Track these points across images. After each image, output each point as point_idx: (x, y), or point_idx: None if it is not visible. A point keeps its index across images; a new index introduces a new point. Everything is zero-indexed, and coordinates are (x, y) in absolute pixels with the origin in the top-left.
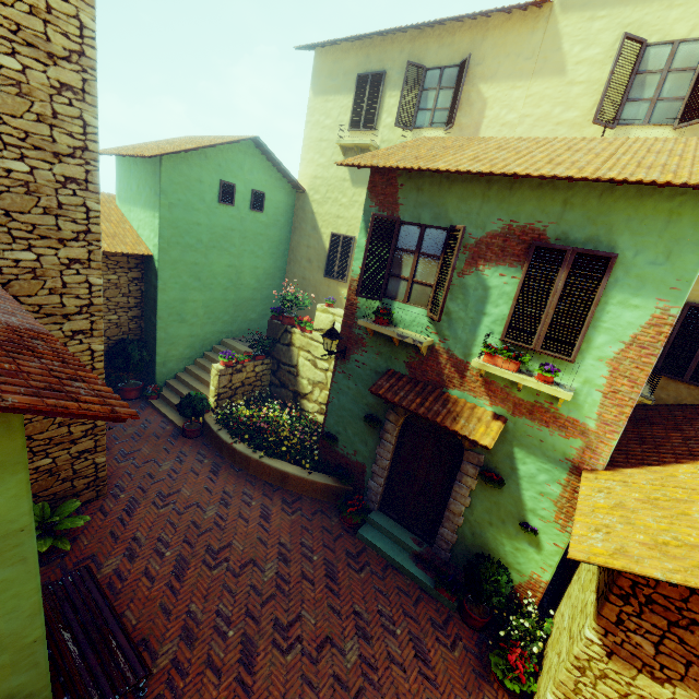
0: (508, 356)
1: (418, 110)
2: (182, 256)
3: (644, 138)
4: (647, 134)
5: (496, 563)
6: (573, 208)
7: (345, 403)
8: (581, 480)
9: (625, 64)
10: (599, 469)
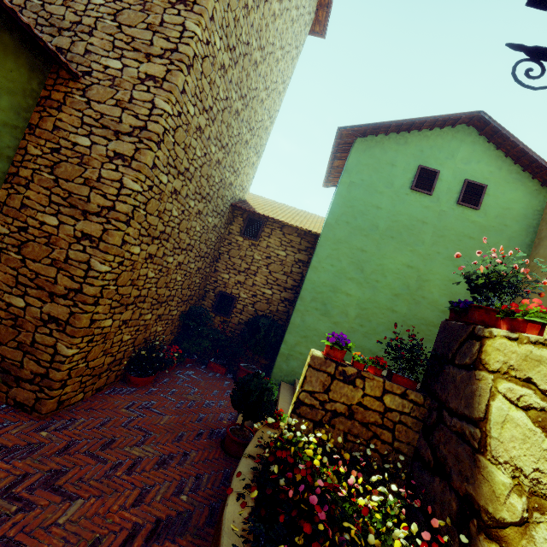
0: None
1: None
2: (349, 237)
3: None
4: None
5: None
6: None
7: None
8: None
9: None
10: None
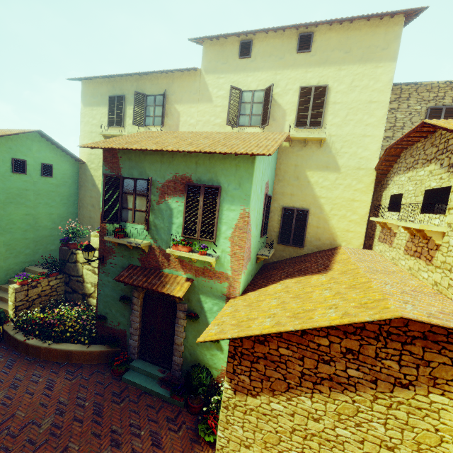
0: (183, 244)
1: (146, 117)
2: None
3: (242, 132)
4: (251, 130)
5: (202, 367)
6: (200, 165)
7: (108, 292)
8: (227, 303)
9: (235, 99)
10: (237, 296)
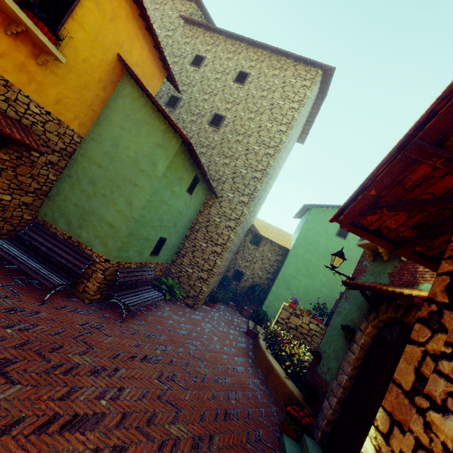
0: None
1: None
2: (304, 254)
3: None
4: None
5: None
6: None
7: (338, 322)
8: None
9: None
10: None
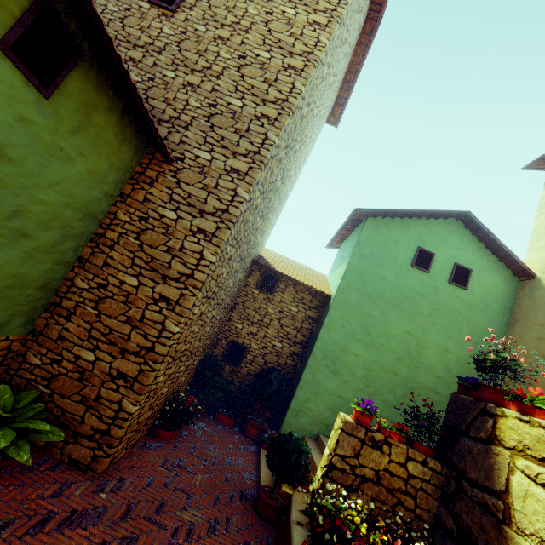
0: None
1: None
2: (358, 302)
3: None
4: None
5: None
6: None
7: None
8: None
9: None
10: None
